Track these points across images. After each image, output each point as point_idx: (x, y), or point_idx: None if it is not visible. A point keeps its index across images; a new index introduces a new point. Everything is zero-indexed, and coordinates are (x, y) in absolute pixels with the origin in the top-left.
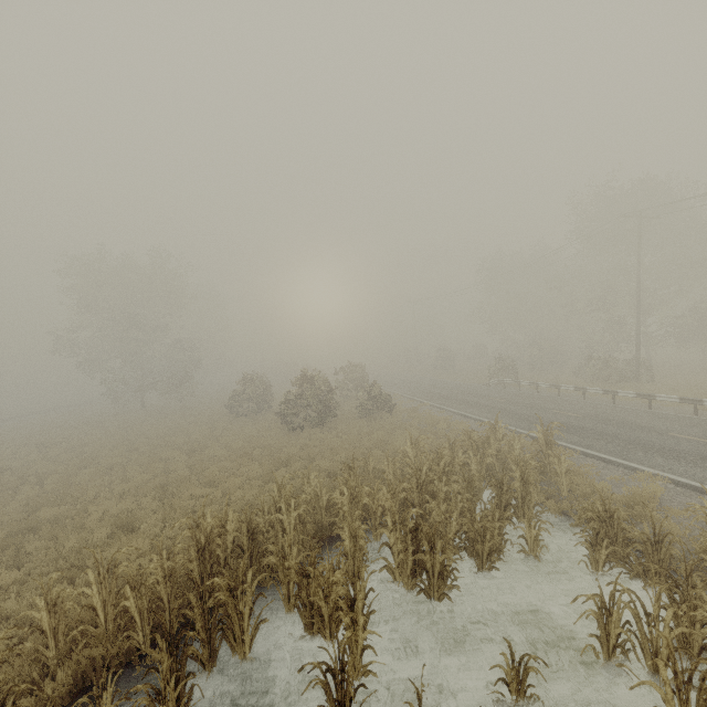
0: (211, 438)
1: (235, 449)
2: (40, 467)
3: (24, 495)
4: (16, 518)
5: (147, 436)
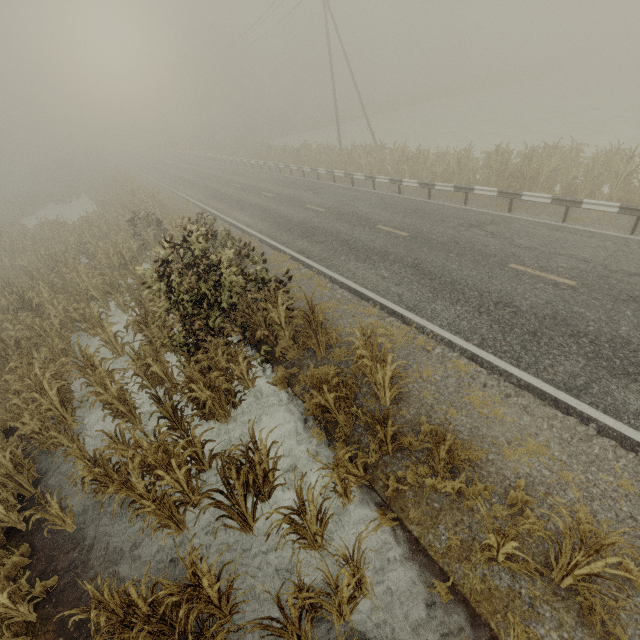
0: None
1: None
2: None
3: None
4: None
5: None
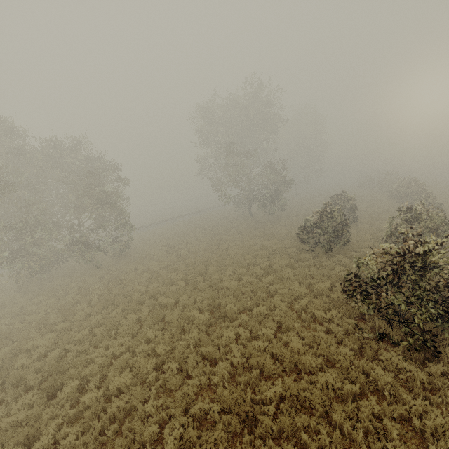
0: (256, 289)
1: (255, 350)
2: (143, 280)
3: (76, 336)
4: (31, 382)
5: (221, 260)
